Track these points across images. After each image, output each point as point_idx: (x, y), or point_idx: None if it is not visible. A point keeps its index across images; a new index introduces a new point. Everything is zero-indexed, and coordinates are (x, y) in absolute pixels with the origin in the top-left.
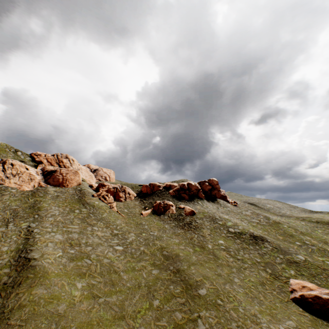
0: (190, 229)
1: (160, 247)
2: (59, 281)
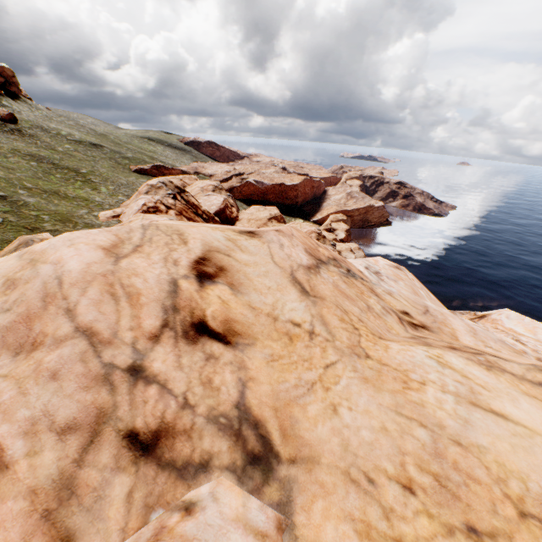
0: (26, 136)
1: (12, 149)
2: None
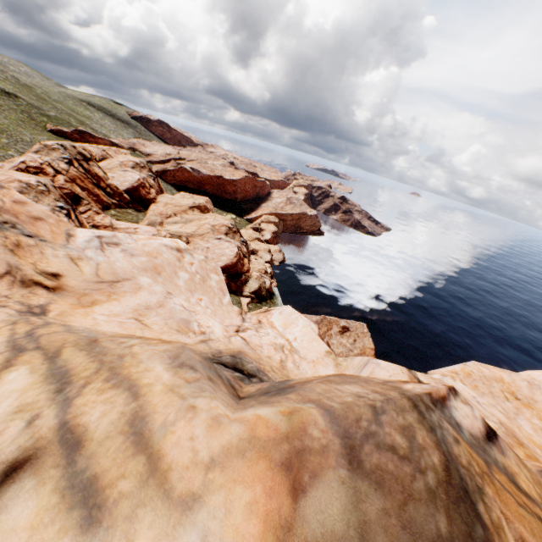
0: None
1: None
2: None
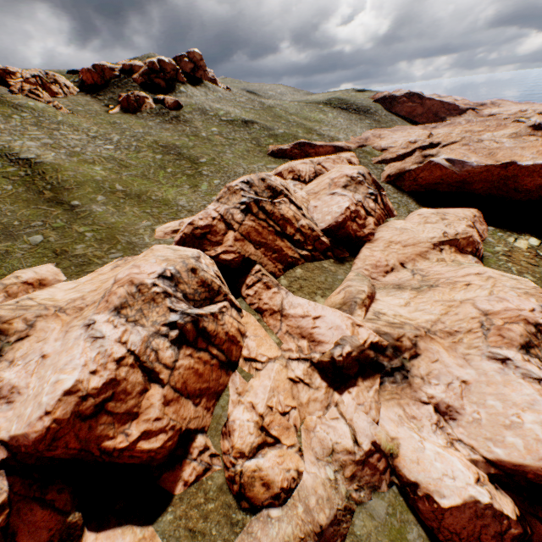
0: (180, 123)
1: (154, 141)
2: (78, 168)
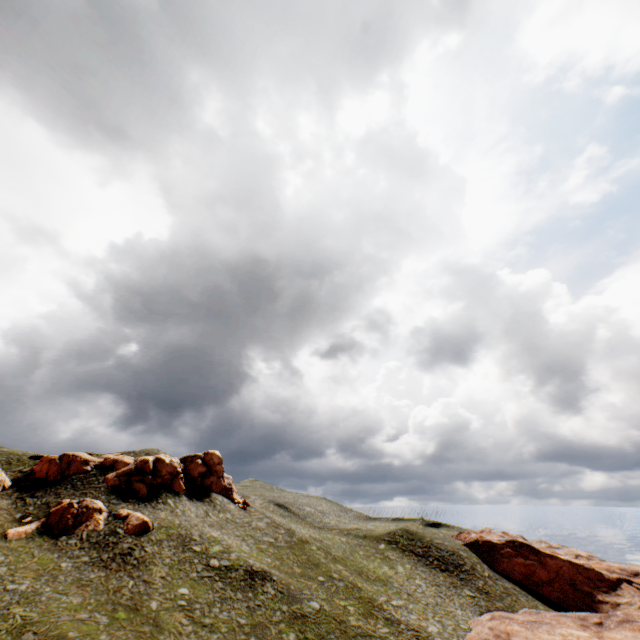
0: (125, 567)
1: (22, 621)
2: None
